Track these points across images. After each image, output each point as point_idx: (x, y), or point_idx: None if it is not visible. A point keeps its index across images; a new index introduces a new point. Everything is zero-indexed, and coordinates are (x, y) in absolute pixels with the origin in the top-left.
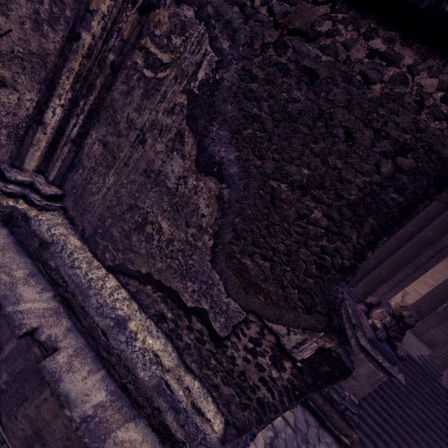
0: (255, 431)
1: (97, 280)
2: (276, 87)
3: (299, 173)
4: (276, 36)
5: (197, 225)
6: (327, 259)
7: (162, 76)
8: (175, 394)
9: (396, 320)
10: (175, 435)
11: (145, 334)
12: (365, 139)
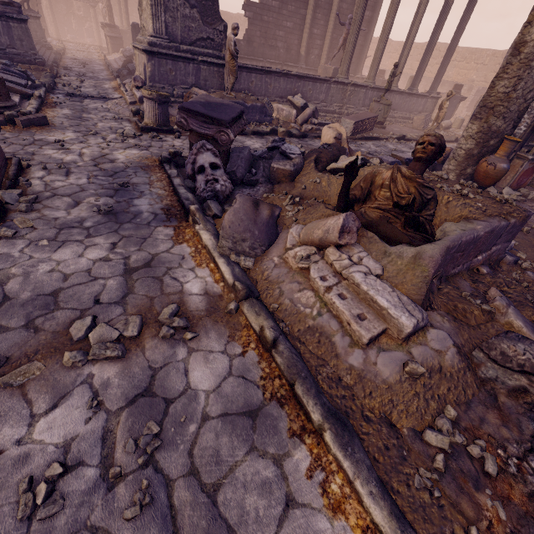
0: None
1: None
2: None
3: None
4: None
5: None
6: None
7: None
8: None
9: None
10: None
11: None
12: None
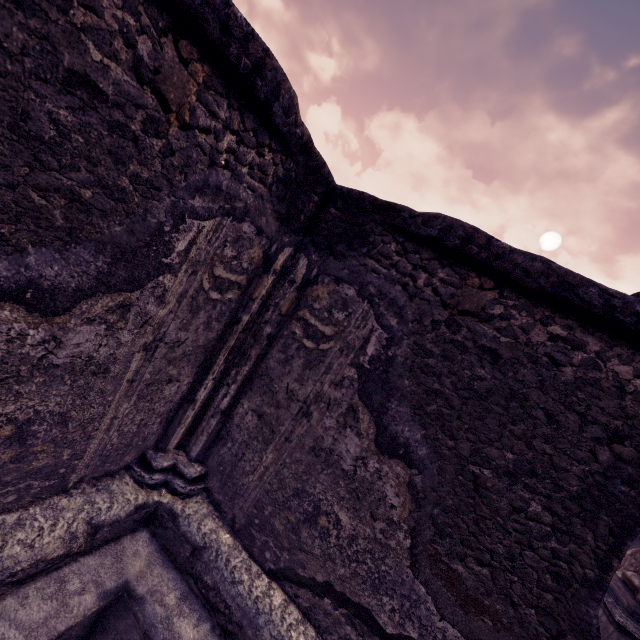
0: None
1: (263, 597)
2: (456, 364)
3: (503, 457)
4: (446, 315)
5: (386, 517)
6: (563, 566)
7: (325, 347)
8: None
9: None
10: None
11: None
12: (571, 423)
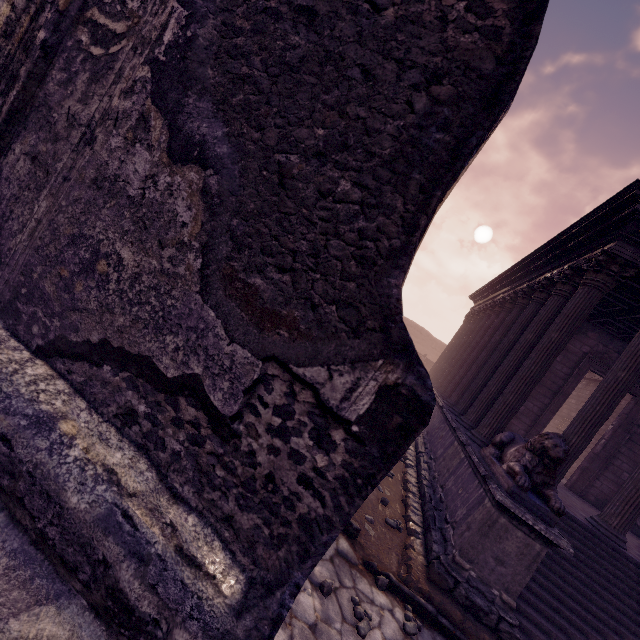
0: (298, 578)
1: (8, 362)
2: (268, 37)
3: (313, 137)
4: None
5: (177, 242)
6: (370, 246)
7: (116, 50)
8: (142, 531)
9: (539, 457)
10: (137, 609)
11: (92, 442)
12: (388, 75)
